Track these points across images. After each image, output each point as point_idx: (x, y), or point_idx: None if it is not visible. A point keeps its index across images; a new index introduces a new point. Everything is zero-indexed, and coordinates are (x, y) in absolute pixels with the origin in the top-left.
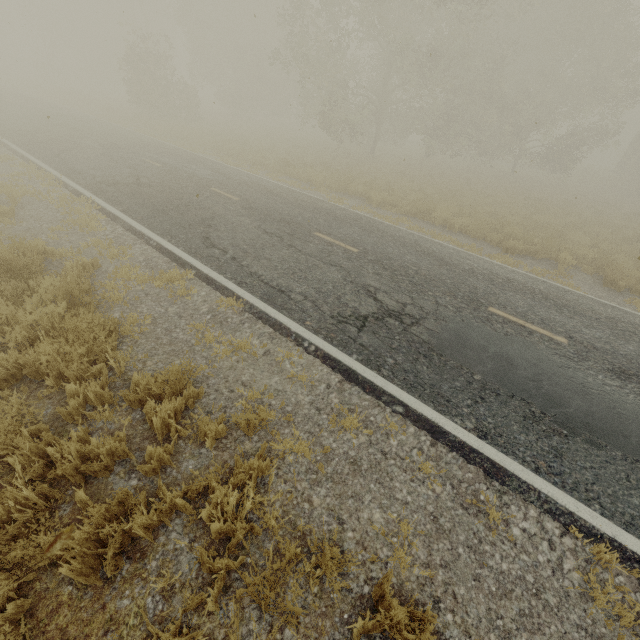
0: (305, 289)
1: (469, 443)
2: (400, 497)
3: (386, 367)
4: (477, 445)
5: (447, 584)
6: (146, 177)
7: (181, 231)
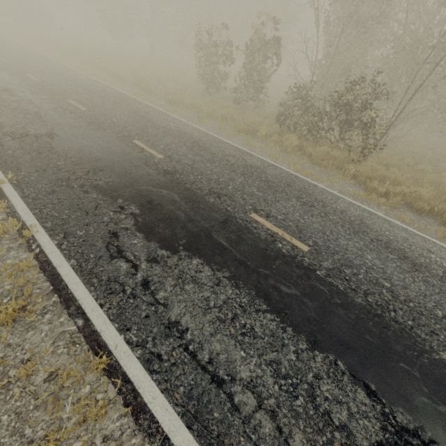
0: None
1: None
2: None
3: None
4: None
5: None
6: None
7: None
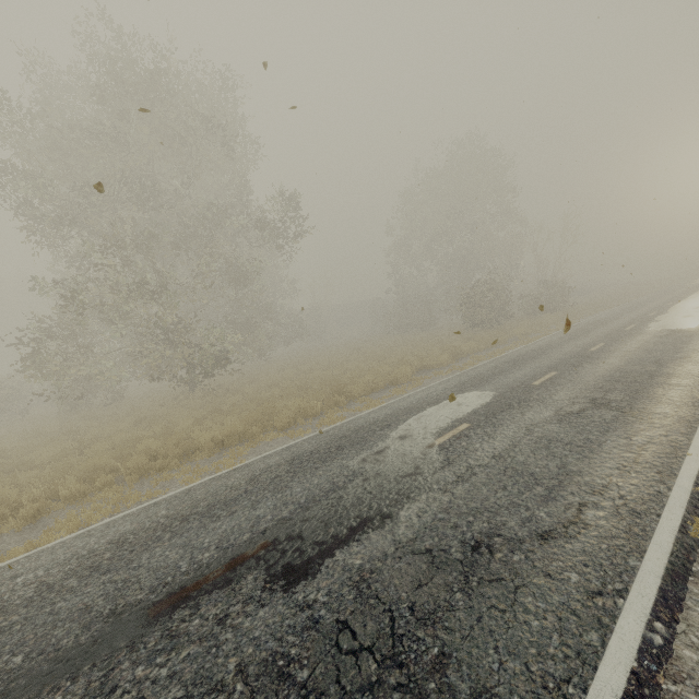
0: (695, 339)
1: None
2: None
3: None
4: None
5: None
6: (560, 410)
7: (694, 364)
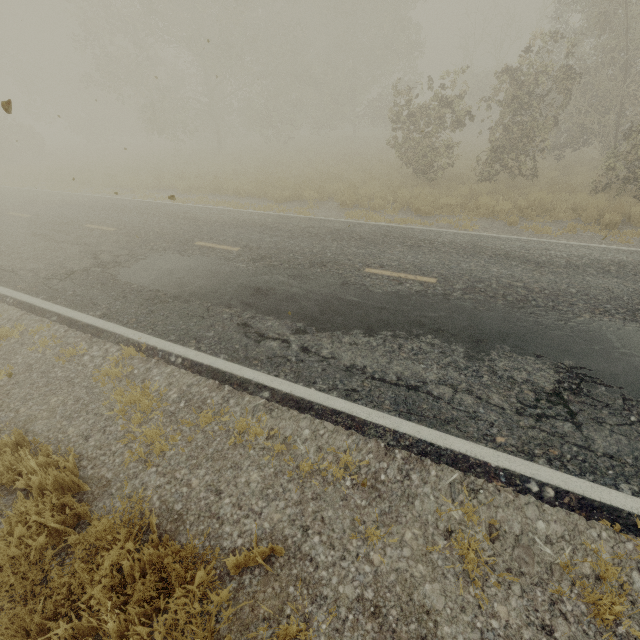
0: (36, 266)
1: (89, 323)
2: (14, 362)
3: (63, 297)
4: (94, 322)
5: (8, 390)
6: None
7: None
